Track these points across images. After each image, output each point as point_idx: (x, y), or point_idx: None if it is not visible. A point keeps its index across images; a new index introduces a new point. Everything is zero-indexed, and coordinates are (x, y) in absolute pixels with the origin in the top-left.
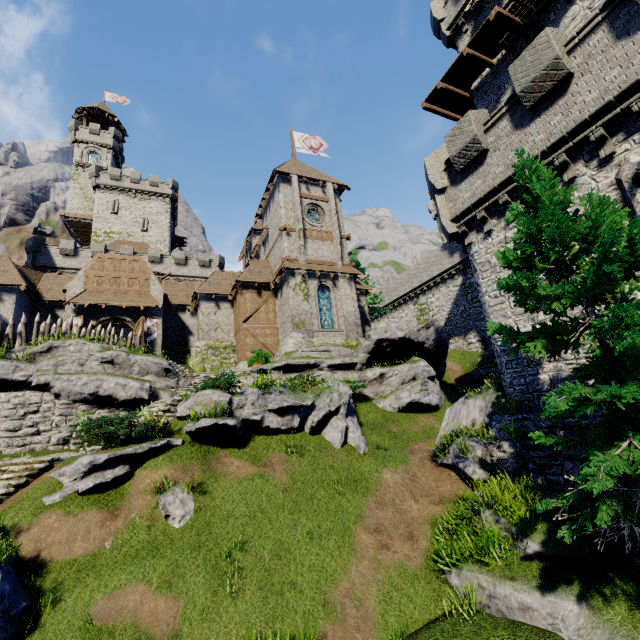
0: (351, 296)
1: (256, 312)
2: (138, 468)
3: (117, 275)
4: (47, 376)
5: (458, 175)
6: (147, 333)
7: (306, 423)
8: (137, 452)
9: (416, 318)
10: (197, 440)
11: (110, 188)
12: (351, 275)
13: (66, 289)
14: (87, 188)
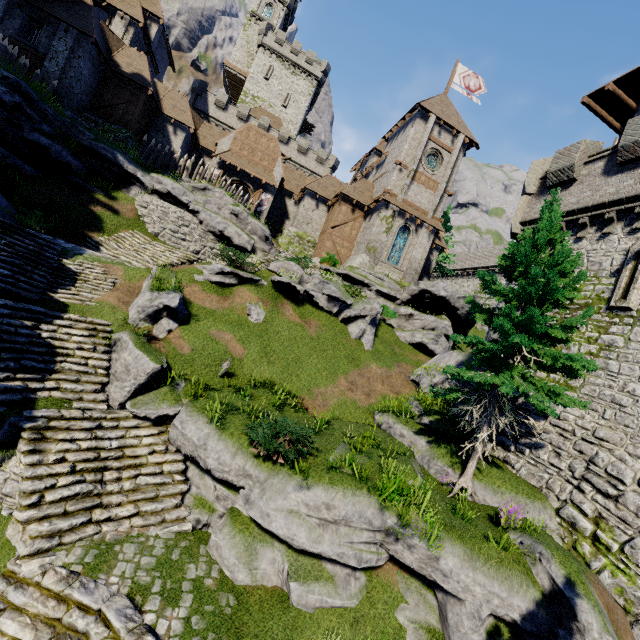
0: (425, 246)
1: (344, 224)
2: (241, 285)
3: (255, 147)
4: (199, 207)
5: (547, 189)
6: (259, 204)
7: (341, 314)
8: (244, 276)
9: (474, 292)
10: (275, 288)
11: (271, 51)
12: (435, 229)
13: (218, 143)
14: (252, 43)
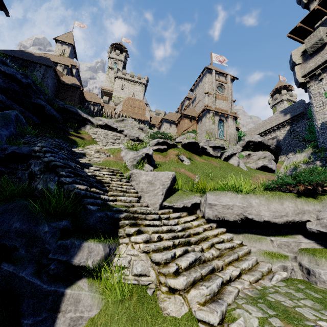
0: (233, 126)
1: (188, 128)
2: (168, 149)
3: (134, 106)
4: (123, 128)
5: (308, 57)
6: None
7: (222, 156)
8: (170, 143)
9: None
10: (185, 149)
11: (121, 78)
12: (234, 117)
13: (116, 108)
14: (111, 78)
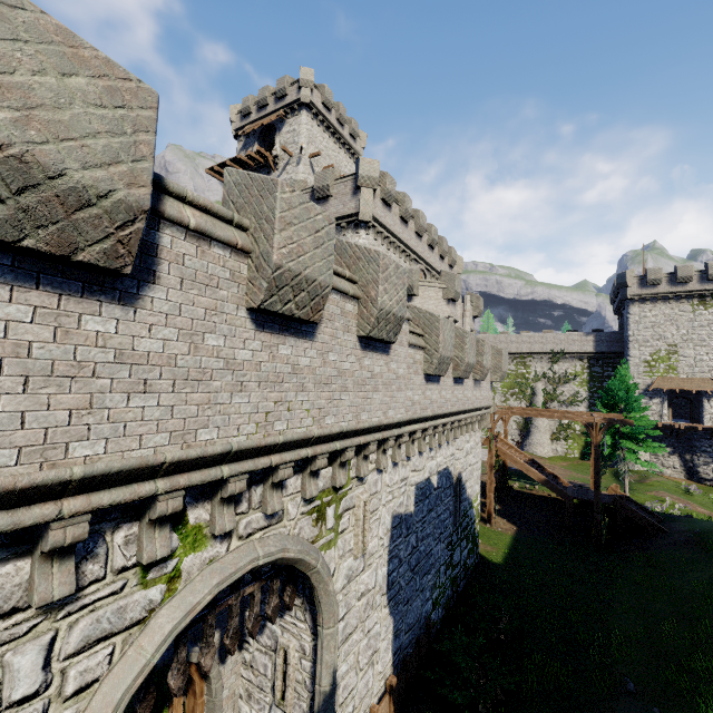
0: None
1: None
2: None
3: None
4: None
5: None
6: None
7: None
8: None
9: None
10: None
11: None
12: None
13: None
14: None
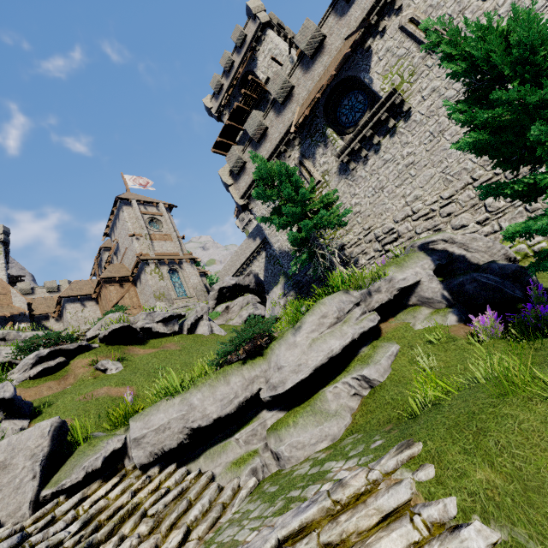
0: (195, 273)
1: (121, 299)
2: (71, 361)
3: None
4: None
5: (237, 176)
6: None
7: (183, 328)
8: (69, 348)
9: None
10: (109, 345)
11: None
12: (191, 260)
13: None
14: None
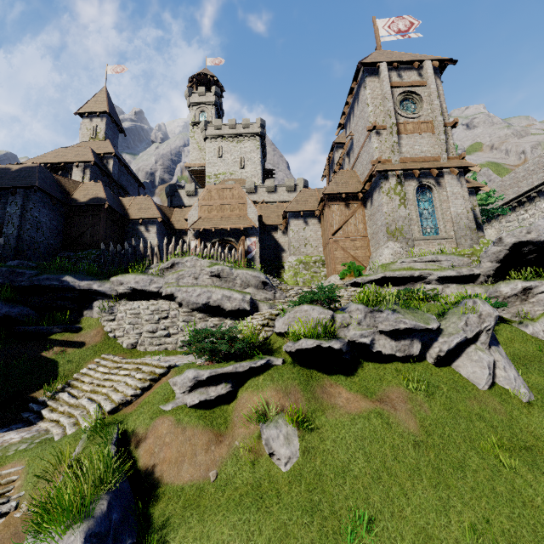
0: (461, 195)
1: (344, 224)
2: (240, 387)
3: (221, 202)
4: (171, 288)
5: None
6: (247, 251)
7: (429, 350)
8: (237, 371)
9: None
10: (297, 361)
11: (215, 137)
12: (460, 169)
13: (187, 218)
14: (200, 142)
